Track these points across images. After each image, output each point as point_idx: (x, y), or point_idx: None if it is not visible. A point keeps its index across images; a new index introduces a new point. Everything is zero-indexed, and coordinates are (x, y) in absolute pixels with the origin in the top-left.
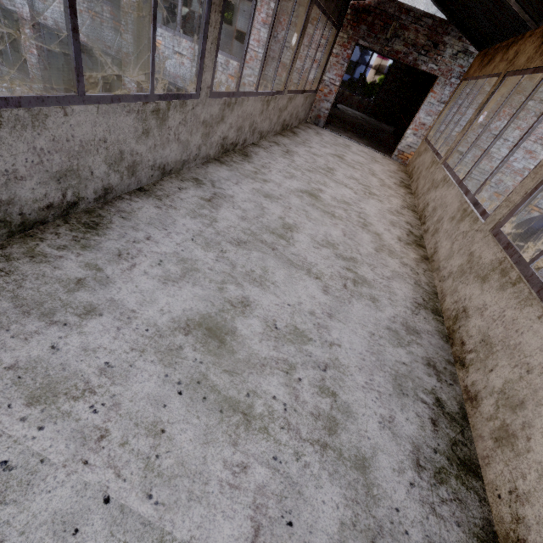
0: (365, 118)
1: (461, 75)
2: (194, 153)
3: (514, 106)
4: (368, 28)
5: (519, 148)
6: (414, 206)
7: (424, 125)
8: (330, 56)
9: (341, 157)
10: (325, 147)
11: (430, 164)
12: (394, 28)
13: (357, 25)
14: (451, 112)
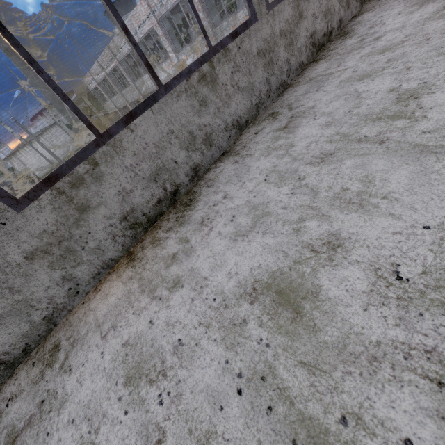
0: None
1: None
2: None
3: None
4: None
5: None
6: None
7: None
8: None
9: None
10: None
11: None
12: None
13: None
14: None
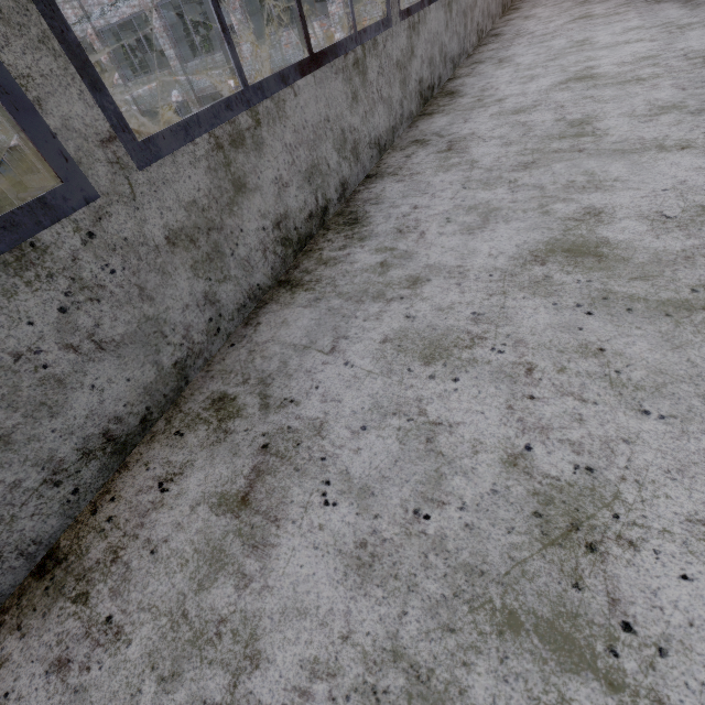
0: None
1: None
2: (497, 10)
3: None
4: None
5: None
6: None
7: None
8: None
9: None
10: None
11: None
12: None
13: None
14: None
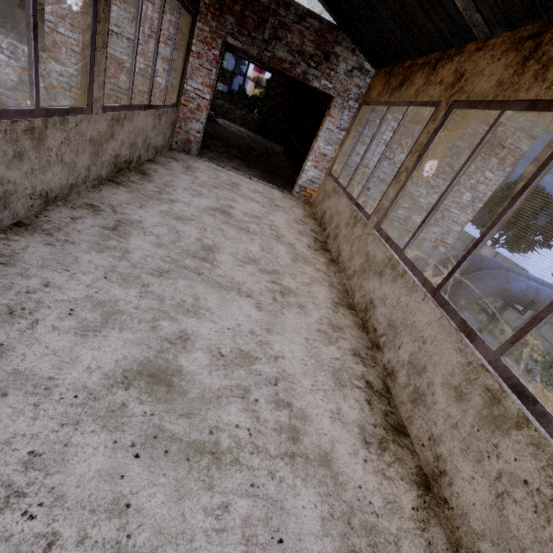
0: (252, 136)
1: (359, 98)
2: None
3: (416, 137)
4: (237, 21)
5: (424, 183)
6: (346, 293)
7: (325, 155)
8: (189, 55)
9: (227, 211)
10: (199, 194)
11: (351, 219)
12: (272, 26)
13: (221, 13)
14: (353, 141)
